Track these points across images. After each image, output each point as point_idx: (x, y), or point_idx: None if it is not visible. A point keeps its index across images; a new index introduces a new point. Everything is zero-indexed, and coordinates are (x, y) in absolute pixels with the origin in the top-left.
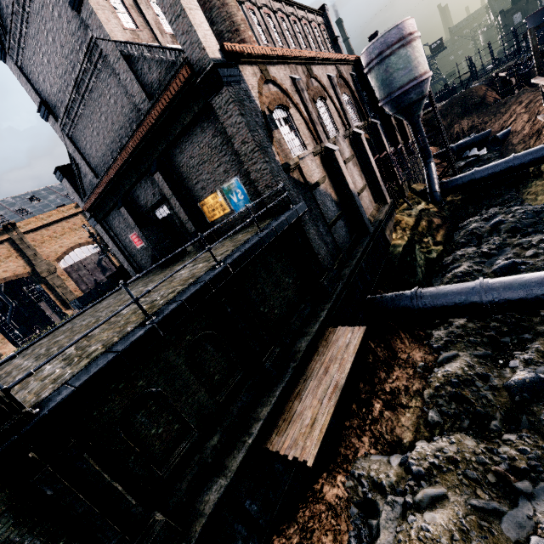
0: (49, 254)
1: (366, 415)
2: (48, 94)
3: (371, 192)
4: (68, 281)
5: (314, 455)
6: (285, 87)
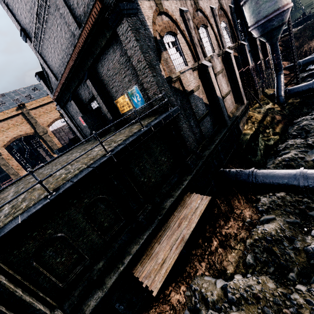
0: (43, 122)
1: (207, 247)
2: (24, 24)
3: (233, 95)
4: (54, 138)
5: (158, 288)
6: (174, 18)
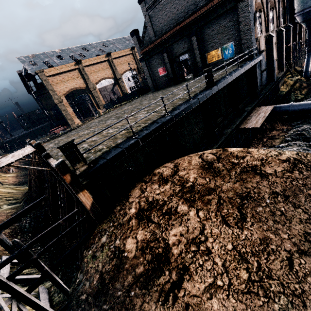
0: (93, 80)
1: (260, 141)
2: None
3: (277, 64)
4: (99, 95)
5: (259, 126)
6: (263, 1)
